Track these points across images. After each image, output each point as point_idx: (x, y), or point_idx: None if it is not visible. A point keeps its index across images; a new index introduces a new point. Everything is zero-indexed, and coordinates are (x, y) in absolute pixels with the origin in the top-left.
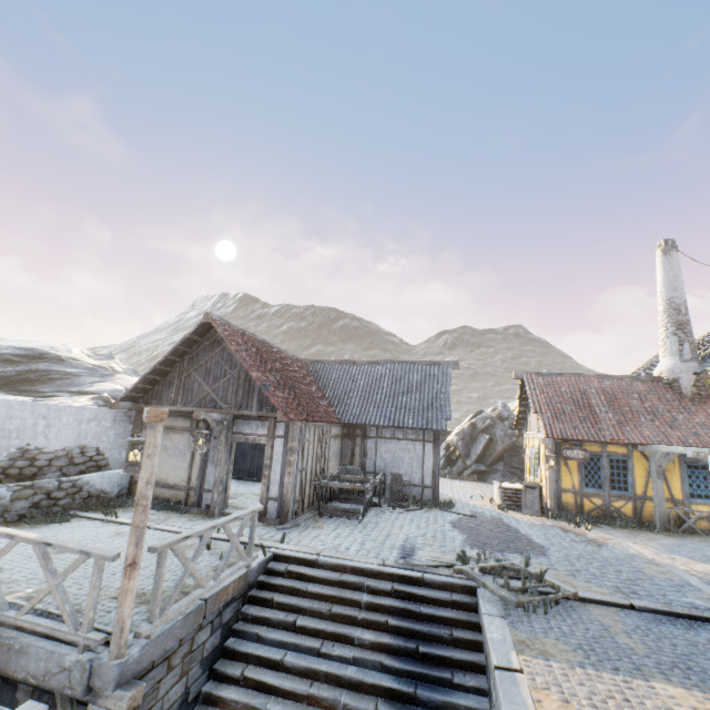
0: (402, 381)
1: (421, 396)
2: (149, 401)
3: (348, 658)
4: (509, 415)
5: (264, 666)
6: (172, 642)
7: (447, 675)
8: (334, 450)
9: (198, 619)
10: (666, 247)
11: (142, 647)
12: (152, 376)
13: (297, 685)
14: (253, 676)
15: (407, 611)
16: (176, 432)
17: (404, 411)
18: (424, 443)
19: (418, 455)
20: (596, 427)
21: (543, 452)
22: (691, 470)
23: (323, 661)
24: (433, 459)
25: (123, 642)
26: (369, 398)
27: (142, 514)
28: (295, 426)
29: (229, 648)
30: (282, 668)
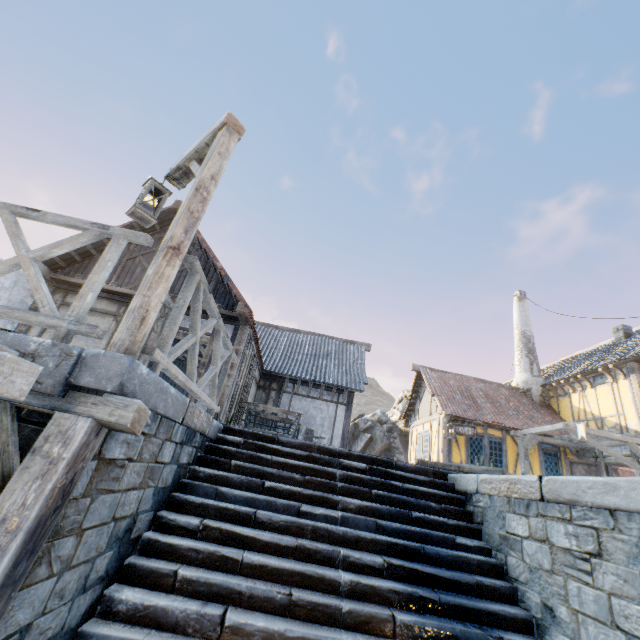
0: (322, 348)
1: (339, 363)
2: (71, 273)
3: (336, 517)
4: (388, 420)
5: (228, 521)
6: (162, 409)
7: (448, 535)
8: (251, 394)
9: (180, 413)
10: (520, 296)
11: (149, 369)
12: (89, 245)
13: (280, 537)
14: (218, 525)
15: (388, 485)
16: (96, 314)
17: (325, 370)
18: (338, 405)
19: (331, 416)
20: (479, 412)
21: (436, 430)
22: (546, 456)
23: (305, 520)
24: (344, 421)
25: (139, 338)
26: (291, 356)
27: (199, 204)
28: (245, 330)
29: (178, 498)
30: (254, 523)
